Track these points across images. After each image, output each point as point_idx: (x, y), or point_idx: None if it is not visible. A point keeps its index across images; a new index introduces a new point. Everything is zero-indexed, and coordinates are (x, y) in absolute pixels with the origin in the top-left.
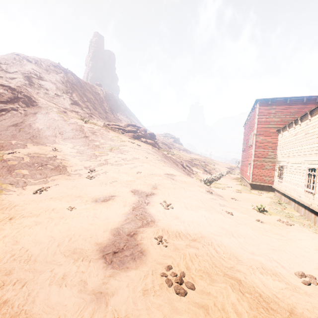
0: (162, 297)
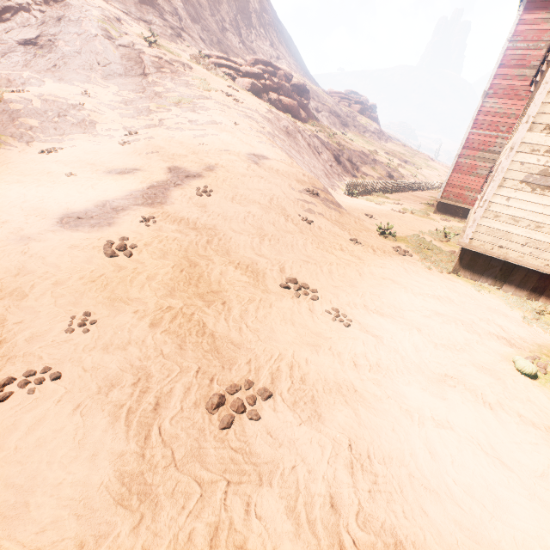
0: (86, 253)
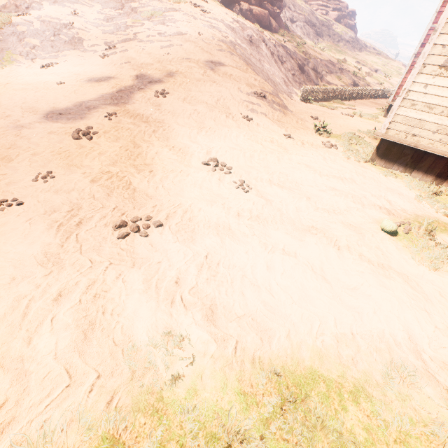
0: (59, 137)
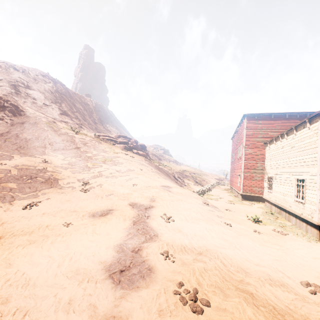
0: (179, 317)
